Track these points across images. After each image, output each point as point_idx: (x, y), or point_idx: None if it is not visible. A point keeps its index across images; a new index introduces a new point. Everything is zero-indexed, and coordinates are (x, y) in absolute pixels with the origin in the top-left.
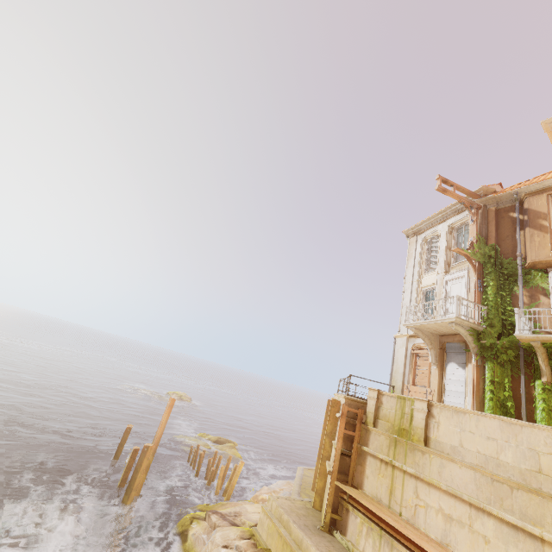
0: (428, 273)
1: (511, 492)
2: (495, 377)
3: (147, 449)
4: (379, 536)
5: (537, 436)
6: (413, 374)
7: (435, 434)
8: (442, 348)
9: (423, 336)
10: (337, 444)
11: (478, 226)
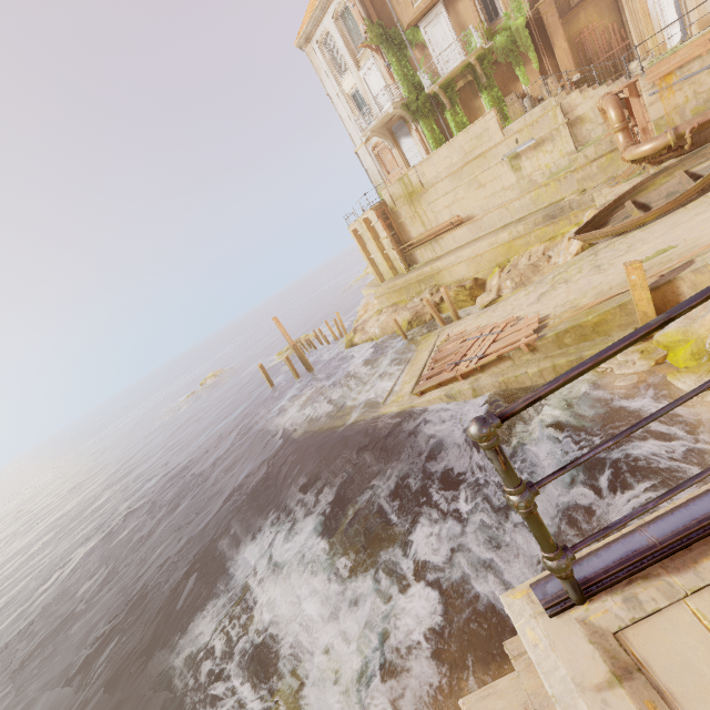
0: (344, 78)
1: (462, 172)
2: (428, 127)
3: (296, 346)
4: (430, 245)
5: (460, 140)
6: (385, 168)
7: (425, 180)
8: (390, 133)
9: (378, 135)
10: (387, 234)
11: (358, 8)
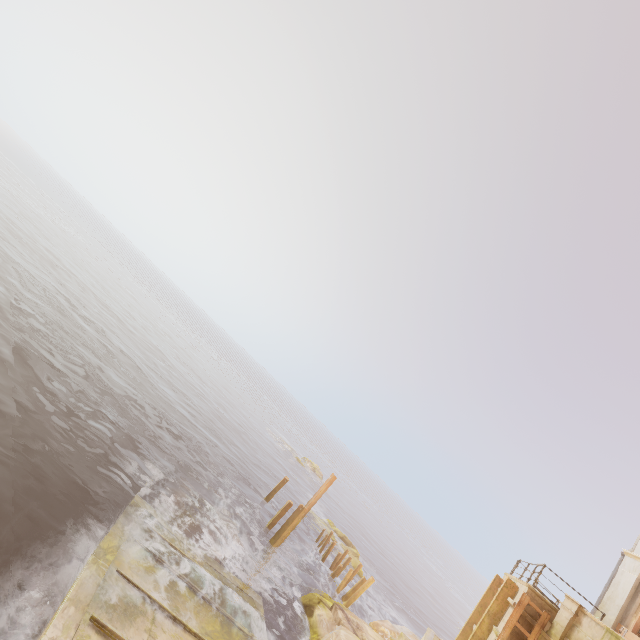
0: None
1: None
2: None
3: (301, 509)
4: None
5: None
6: (638, 618)
7: None
8: None
9: None
10: (502, 632)
11: None
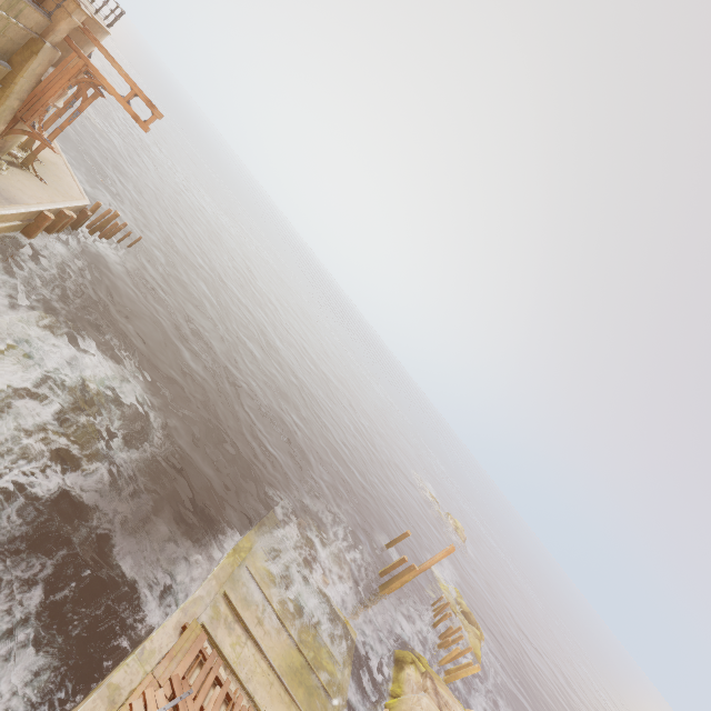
0: None
1: None
2: None
3: (412, 569)
4: None
5: None
6: None
7: None
8: None
9: None
10: None
11: None
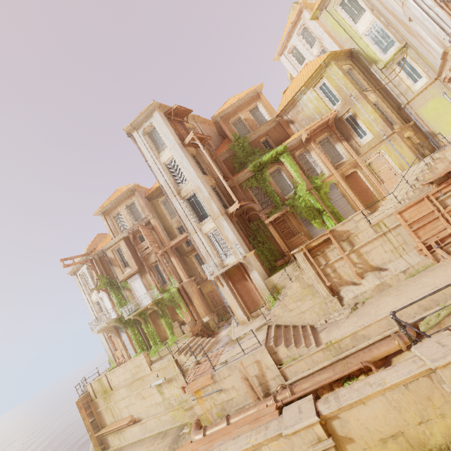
0: (93, 293)
1: (132, 386)
2: (132, 332)
3: None
4: (117, 434)
5: (129, 365)
6: (114, 346)
7: (113, 384)
8: (115, 328)
9: (104, 331)
10: (87, 421)
11: (97, 268)
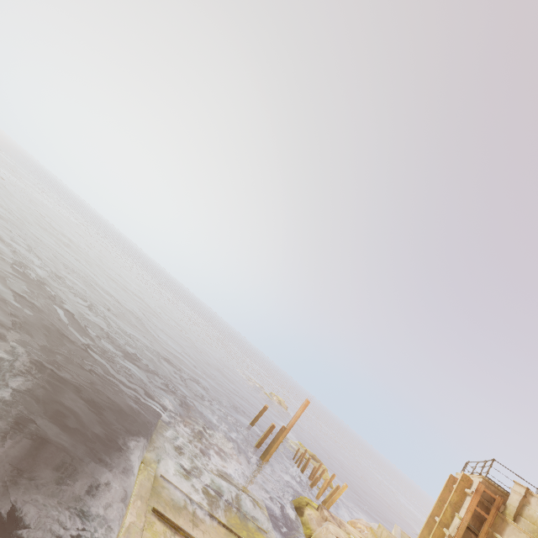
0: None
1: None
2: None
3: (284, 429)
4: None
5: None
6: None
7: None
8: None
9: None
10: (465, 515)
11: None
